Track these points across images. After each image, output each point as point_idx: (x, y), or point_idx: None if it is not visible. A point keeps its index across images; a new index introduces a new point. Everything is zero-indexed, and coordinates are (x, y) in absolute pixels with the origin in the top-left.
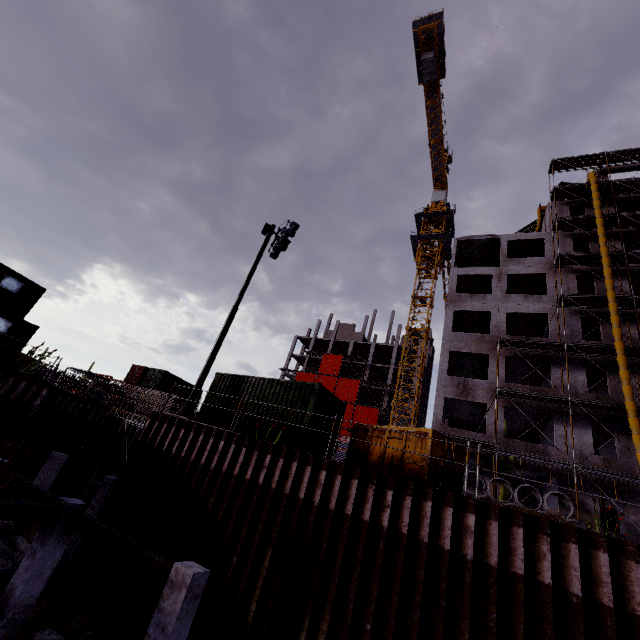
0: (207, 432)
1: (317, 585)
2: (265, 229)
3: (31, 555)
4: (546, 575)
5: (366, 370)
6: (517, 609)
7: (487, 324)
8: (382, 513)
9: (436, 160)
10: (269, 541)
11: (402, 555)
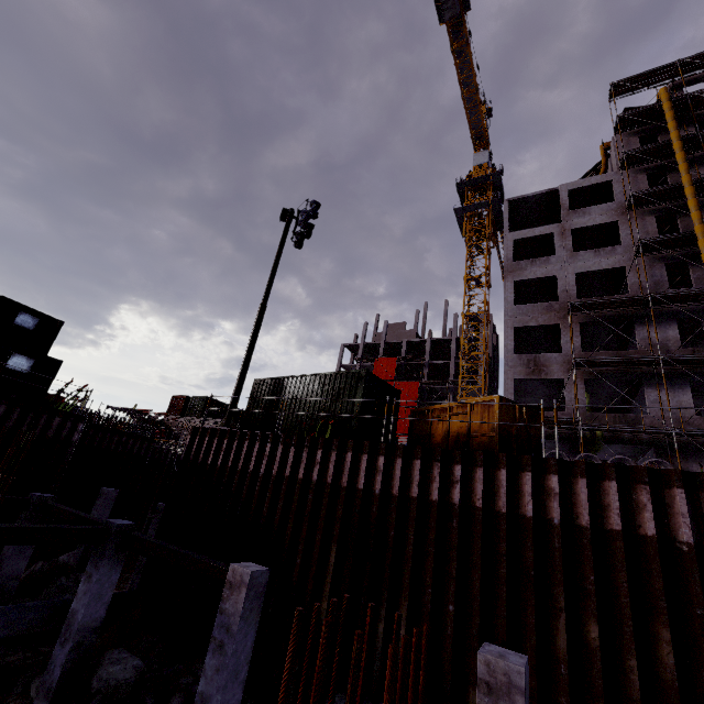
0: (251, 438)
1: (389, 574)
2: (283, 215)
3: (87, 579)
4: (648, 527)
5: (424, 369)
6: (618, 567)
7: (554, 292)
8: (451, 490)
9: (473, 115)
10: (332, 537)
11: (479, 530)
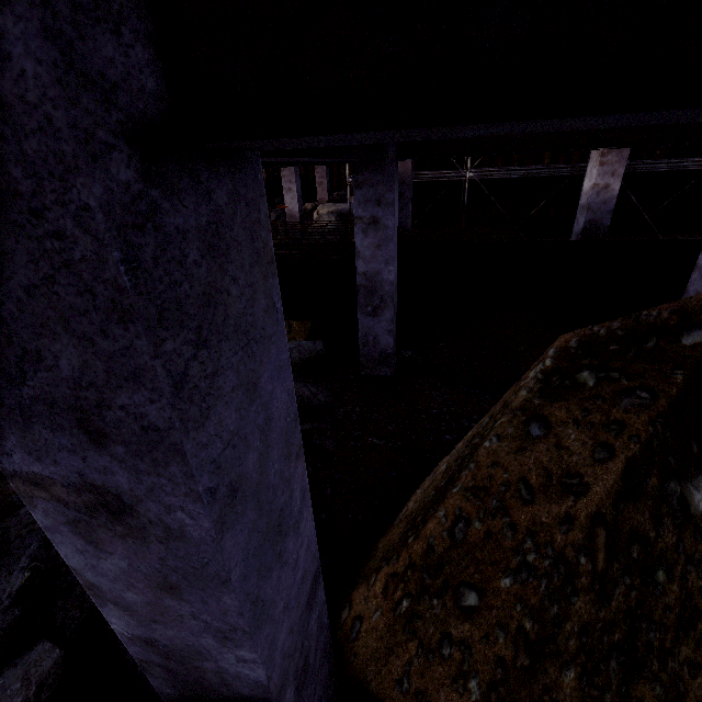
0: None
1: None
2: None
3: None
4: None
5: None
6: None
7: None
8: None
9: None
10: None
11: None
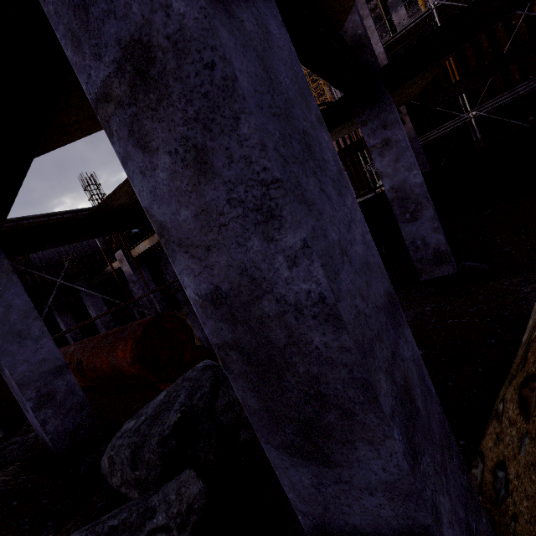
0: None
1: None
2: None
3: None
4: None
5: None
6: None
7: None
8: None
9: None
10: None
11: None
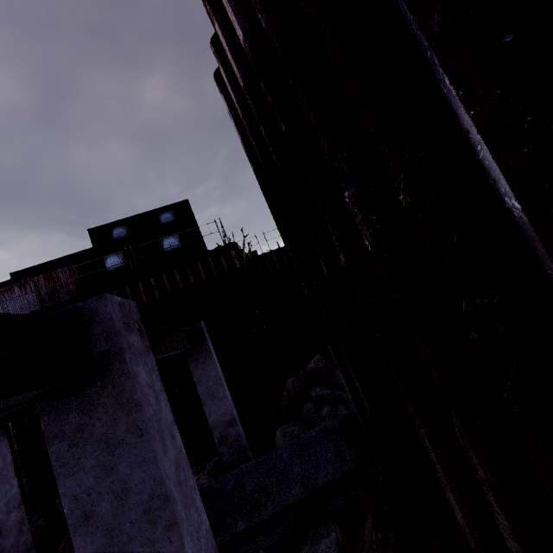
0: None
1: None
2: None
3: None
4: None
5: None
6: None
7: None
8: None
9: None
10: None
11: None
